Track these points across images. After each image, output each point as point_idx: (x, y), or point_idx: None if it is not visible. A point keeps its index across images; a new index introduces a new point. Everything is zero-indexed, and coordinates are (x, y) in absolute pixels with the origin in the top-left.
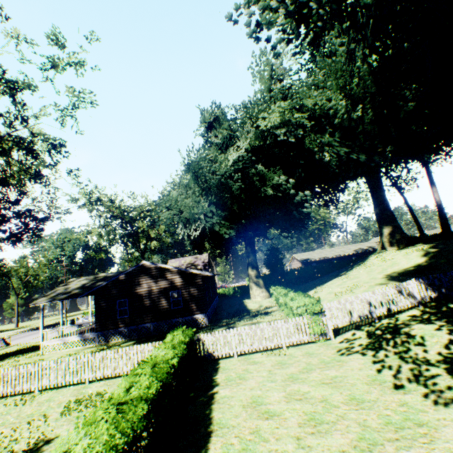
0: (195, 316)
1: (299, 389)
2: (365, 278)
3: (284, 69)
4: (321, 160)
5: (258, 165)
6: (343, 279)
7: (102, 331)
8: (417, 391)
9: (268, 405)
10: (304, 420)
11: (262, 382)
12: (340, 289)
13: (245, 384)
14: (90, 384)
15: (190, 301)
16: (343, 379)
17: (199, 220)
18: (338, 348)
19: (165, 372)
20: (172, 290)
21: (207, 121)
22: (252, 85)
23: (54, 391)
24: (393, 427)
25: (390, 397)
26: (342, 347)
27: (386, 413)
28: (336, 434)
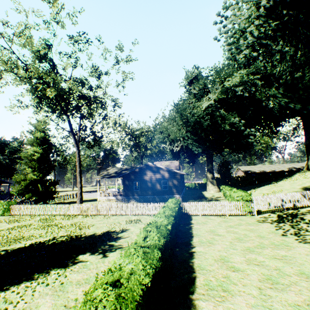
0: (174, 195)
1: (233, 230)
2: (287, 187)
3: (246, 44)
4: (266, 106)
5: (221, 109)
6: (272, 186)
7: (126, 196)
8: (293, 238)
9: (218, 232)
10: (234, 238)
11: (215, 226)
12: (267, 191)
13: (206, 225)
14: (131, 216)
15: (172, 187)
16: (256, 230)
17: (179, 141)
18: (258, 219)
19: (174, 211)
20: (163, 180)
21: (189, 78)
22: (222, 56)
23: (116, 216)
24: (274, 245)
25: (277, 237)
26: (260, 219)
27: (273, 241)
28: (247, 243)
